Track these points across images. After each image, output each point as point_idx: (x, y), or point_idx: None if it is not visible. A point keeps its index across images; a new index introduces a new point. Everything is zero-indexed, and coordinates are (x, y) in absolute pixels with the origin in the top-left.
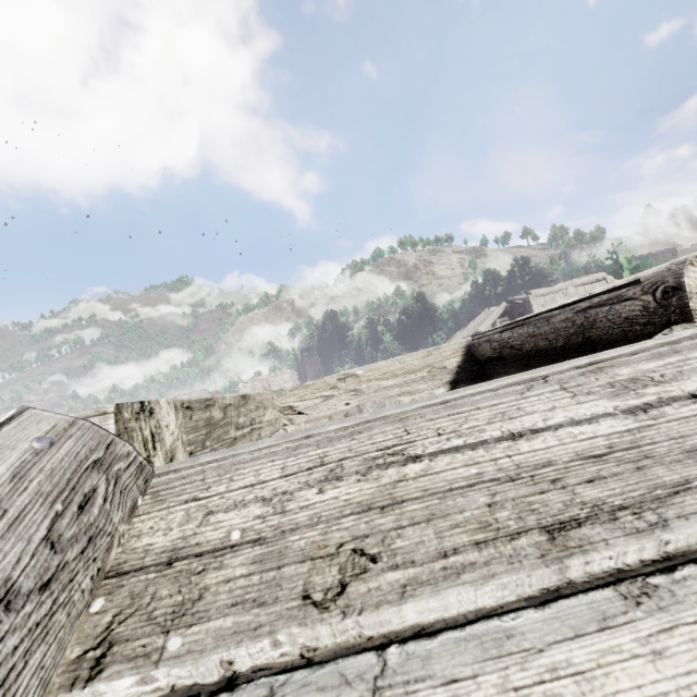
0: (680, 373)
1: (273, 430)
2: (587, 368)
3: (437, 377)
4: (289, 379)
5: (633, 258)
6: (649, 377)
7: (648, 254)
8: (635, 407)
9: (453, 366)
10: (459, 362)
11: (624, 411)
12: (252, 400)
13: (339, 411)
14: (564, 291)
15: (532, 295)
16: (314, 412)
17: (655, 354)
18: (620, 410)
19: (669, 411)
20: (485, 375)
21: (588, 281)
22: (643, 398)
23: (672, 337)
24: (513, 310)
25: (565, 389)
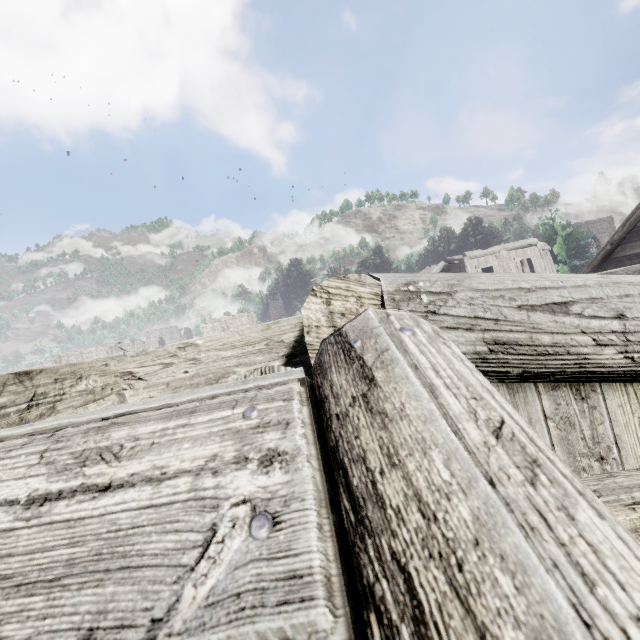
0: (146, 446)
1: (94, 398)
2: (100, 423)
3: (274, 350)
4: (246, 322)
5: (566, 226)
6: (118, 448)
7: (587, 221)
8: (40, 497)
9: (290, 340)
10: (296, 336)
11: (25, 500)
12: (48, 373)
13: (177, 378)
14: (497, 254)
15: (466, 256)
16: (153, 378)
17: (171, 412)
18: (26, 497)
19: (52, 509)
20: None
21: (520, 246)
22: (67, 481)
23: (219, 387)
24: (450, 270)
25: (40, 453)
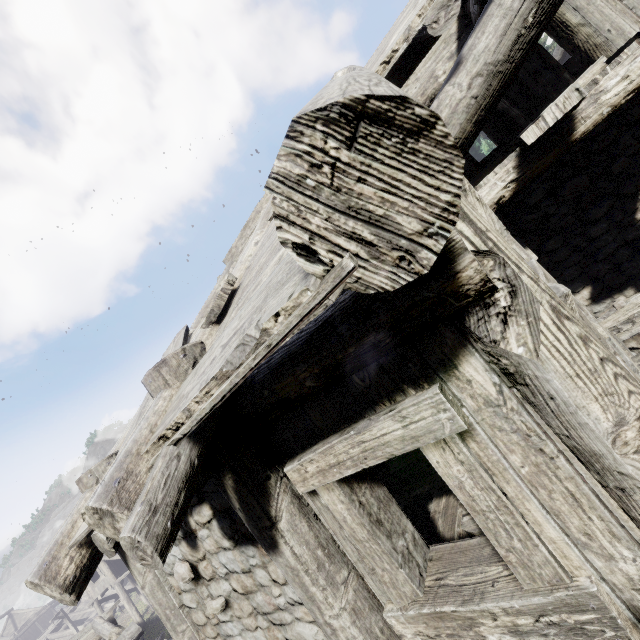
0: None
1: None
2: None
3: (449, 42)
4: None
5: None
6: None
7: None
8: None
9: (455, 30)
10: (456, 26)
11: None
12: None
13: (413, 94)
14: None
15: None
16: None
17: None
18: None
19: None
20: (471, 20)
21: None
22: None
23: None
24: None
25: None
